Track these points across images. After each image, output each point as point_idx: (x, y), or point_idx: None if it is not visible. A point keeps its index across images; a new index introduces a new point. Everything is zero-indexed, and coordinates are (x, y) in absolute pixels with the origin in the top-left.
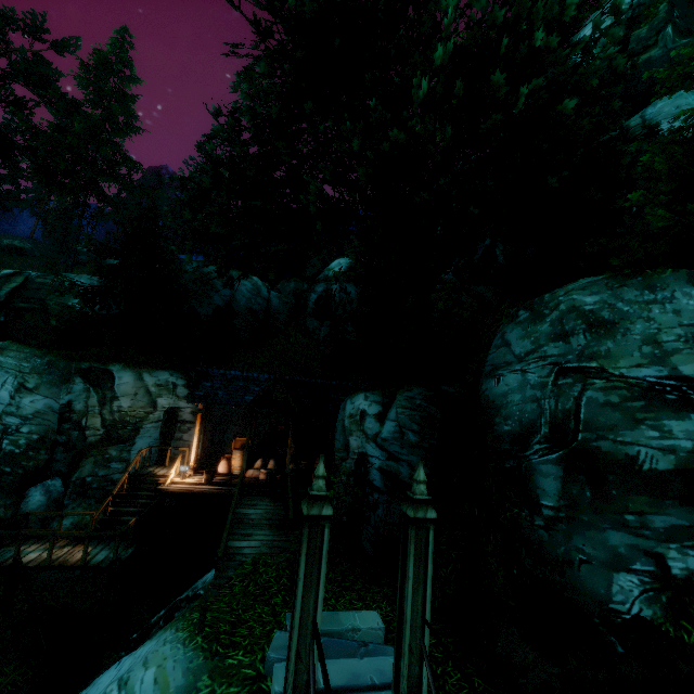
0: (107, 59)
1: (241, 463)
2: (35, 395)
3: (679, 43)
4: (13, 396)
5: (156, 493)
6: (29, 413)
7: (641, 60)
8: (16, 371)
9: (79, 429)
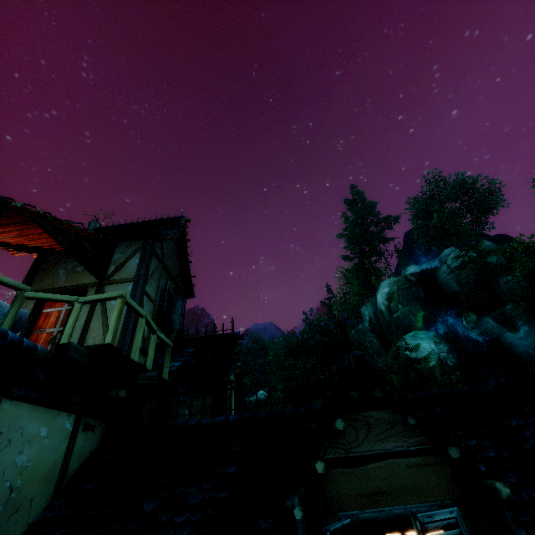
0: None
1: None
2: None
3: (405, 309)
4: None
5: None
6: None
7: (396, 315)
8: None
9: None
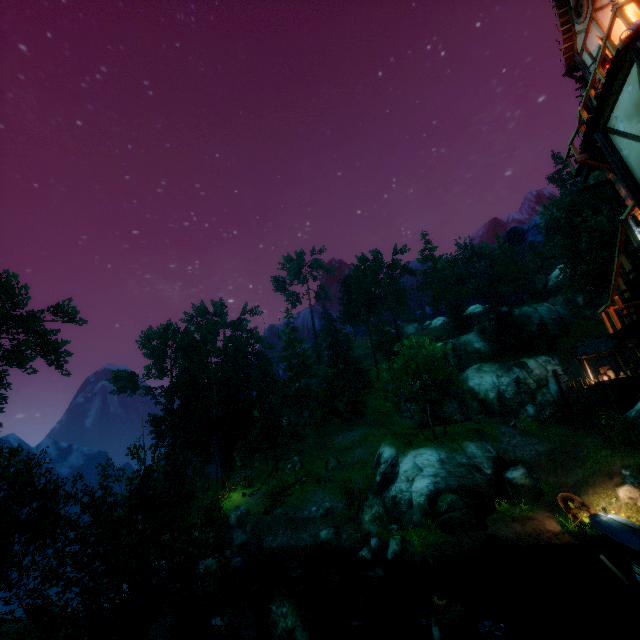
0: (434, 248)
1: (613, 375)
2: (503, 377)
3: None
4: (497, 379)
5: (588, 390)
6: (506, 384)
7: None
8: (492, 371)
9: (526, 385)
